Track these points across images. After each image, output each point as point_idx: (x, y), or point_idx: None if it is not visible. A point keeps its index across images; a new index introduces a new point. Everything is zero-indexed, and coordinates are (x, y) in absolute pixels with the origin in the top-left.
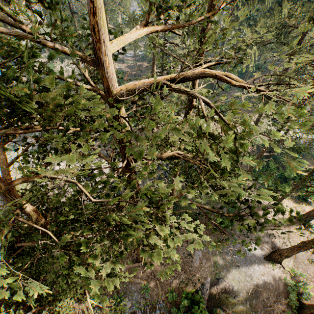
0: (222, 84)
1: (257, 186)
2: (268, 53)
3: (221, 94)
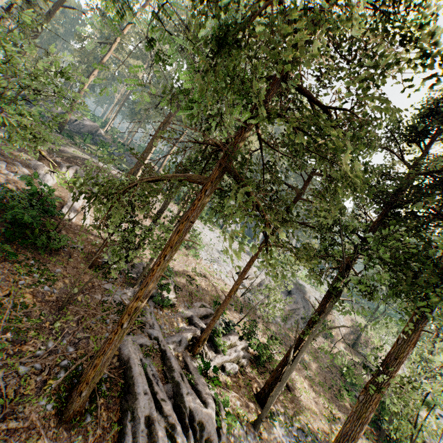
0: None
1: None
2: None
3: None
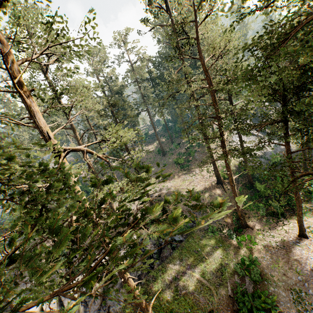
0: (172, 145)
1: (264, 220)
2: (172, 101)
3: (175, 153)
